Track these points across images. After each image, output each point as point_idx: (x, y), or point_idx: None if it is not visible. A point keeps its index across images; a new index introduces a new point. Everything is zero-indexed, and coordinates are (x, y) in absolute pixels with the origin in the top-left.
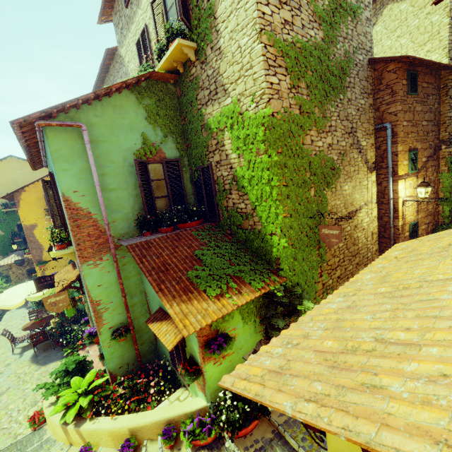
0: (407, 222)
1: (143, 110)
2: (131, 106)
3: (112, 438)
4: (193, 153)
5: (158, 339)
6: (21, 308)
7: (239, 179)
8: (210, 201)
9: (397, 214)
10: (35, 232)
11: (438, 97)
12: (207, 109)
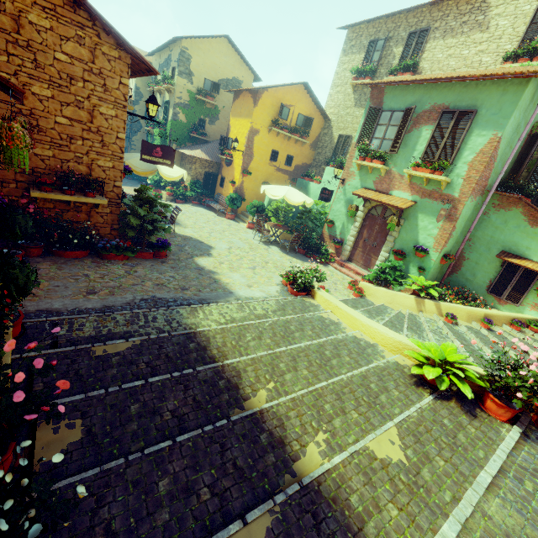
0: None
1: None
2: None
3: (468, 316)
4: None
5: (457, 275)
6: (199, 207)
7: None
8: None
9: None
10: (255, 139)
11: None
12: None
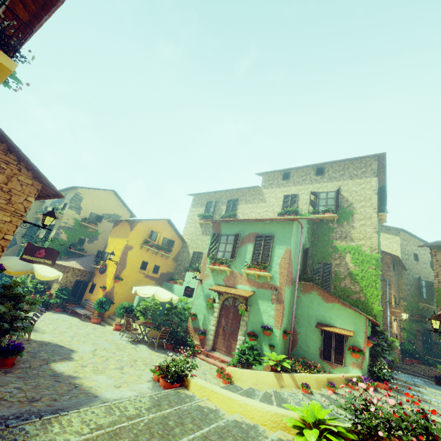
0: (394, 332)
1: (307, 228)
2: (305, 225)
3: (316, 383)
4: (318, 255)
5: (297, 348)
6: (62, 314)
7: (353, 275)
8: (325, 280)
9: (391, 325)
10: (129, 252)
11: (398, 277)
12: (337, 241)
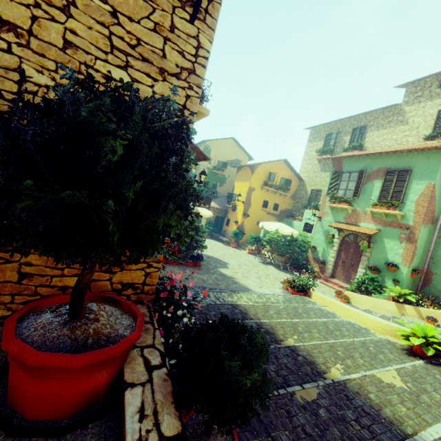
0: None
1: None
2: None
3: None
4: None
5: (429, 287)
6: (211, 239)
7: None
8: None
9: None
10: (252, 193)
11: None
12: None
